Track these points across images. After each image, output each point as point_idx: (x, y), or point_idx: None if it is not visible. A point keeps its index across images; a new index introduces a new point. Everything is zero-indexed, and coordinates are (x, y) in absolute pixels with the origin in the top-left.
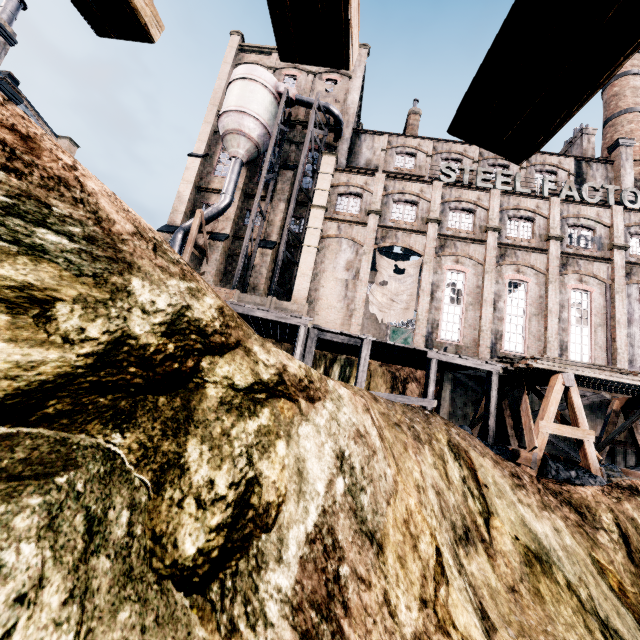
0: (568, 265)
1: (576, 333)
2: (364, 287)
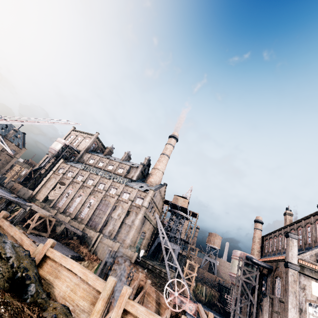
0: (93, 192)
1: (86, 209)
2: (50, 190)
